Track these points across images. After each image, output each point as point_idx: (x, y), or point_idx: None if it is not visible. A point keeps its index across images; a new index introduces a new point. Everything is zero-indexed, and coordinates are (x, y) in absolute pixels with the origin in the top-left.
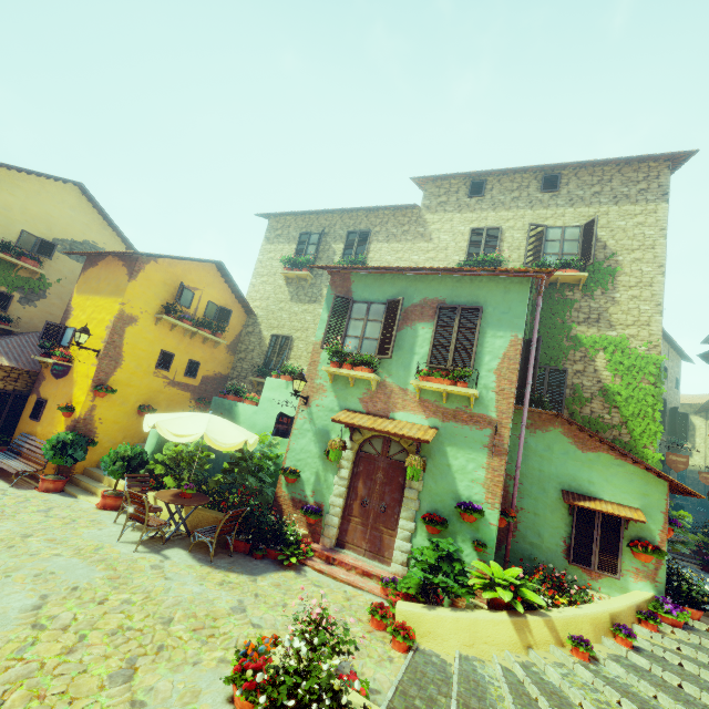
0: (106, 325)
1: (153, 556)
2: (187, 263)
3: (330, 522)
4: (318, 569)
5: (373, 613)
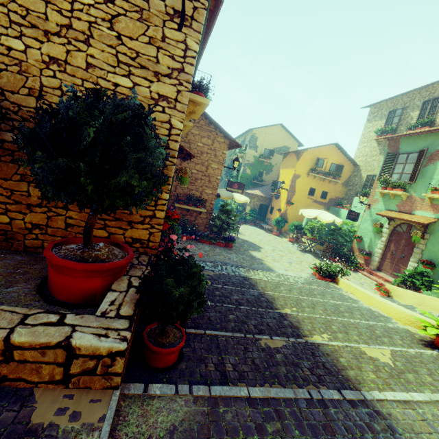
0: (290, 179)
1: (301, 253)
2: (320, 147)
3: (374, 259)
4: (363, 274)
5: (376, 285)
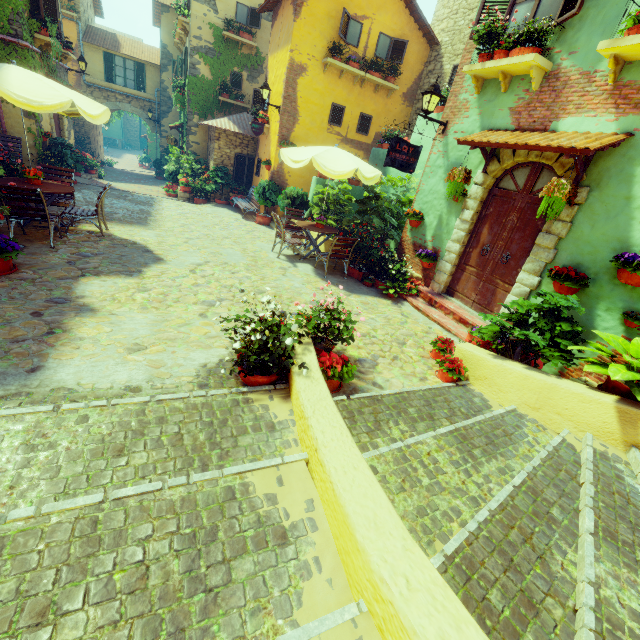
0: (283, 79)
1: (287, 263)
2: None
3: (442, 268)
4: (415, 306)
5: (434, 344)
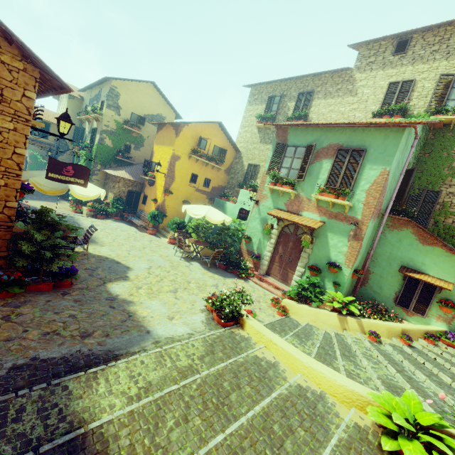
0: (167, 161)
1: (186, 263)
2: (203, 124)
3: (263, 263)
4: (254, 282)
5: (272, 300)
